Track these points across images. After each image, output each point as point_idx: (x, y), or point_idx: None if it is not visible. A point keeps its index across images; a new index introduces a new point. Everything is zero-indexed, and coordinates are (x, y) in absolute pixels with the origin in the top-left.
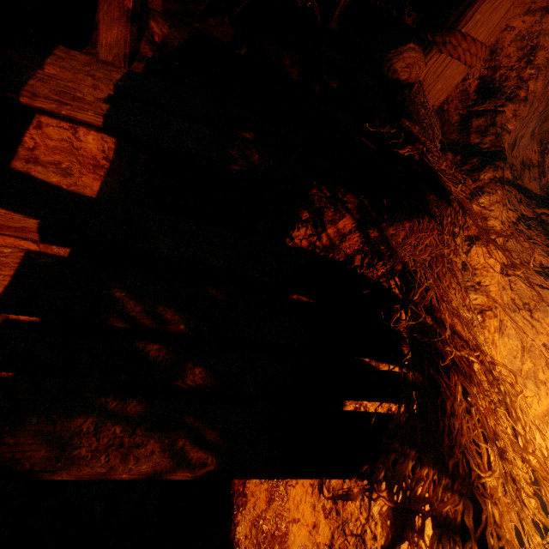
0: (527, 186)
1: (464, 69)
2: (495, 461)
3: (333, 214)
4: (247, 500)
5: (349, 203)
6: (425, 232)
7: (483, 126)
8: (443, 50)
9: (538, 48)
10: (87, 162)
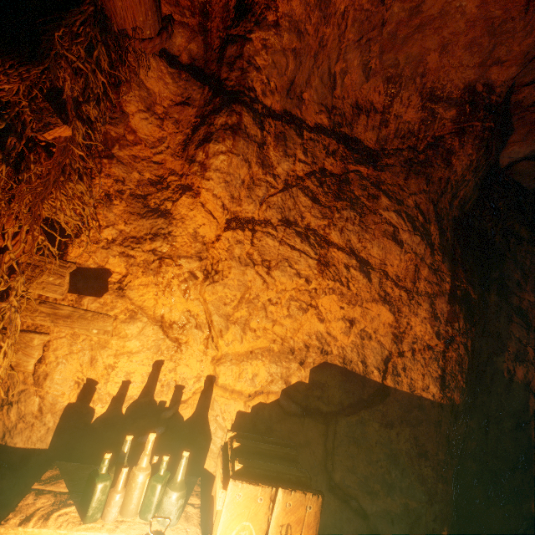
0: (358, 136)
1: None
2: None
3: None
4: None
5: None
6: None
7: (233, 57)
8: None
9: None
10: None
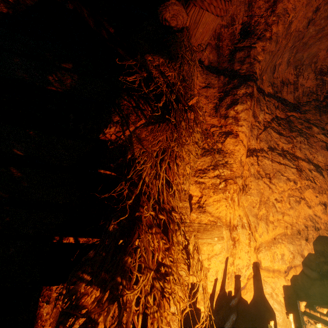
0: (284, 97)
1: (215, 18)
2: (140, 283)
3: (135, 118)
4: (52, 293)
5: (145, 111)
6: (161, 131)
7: (242, 57)
8: (195, 4)
9: (278, 1)
10: None
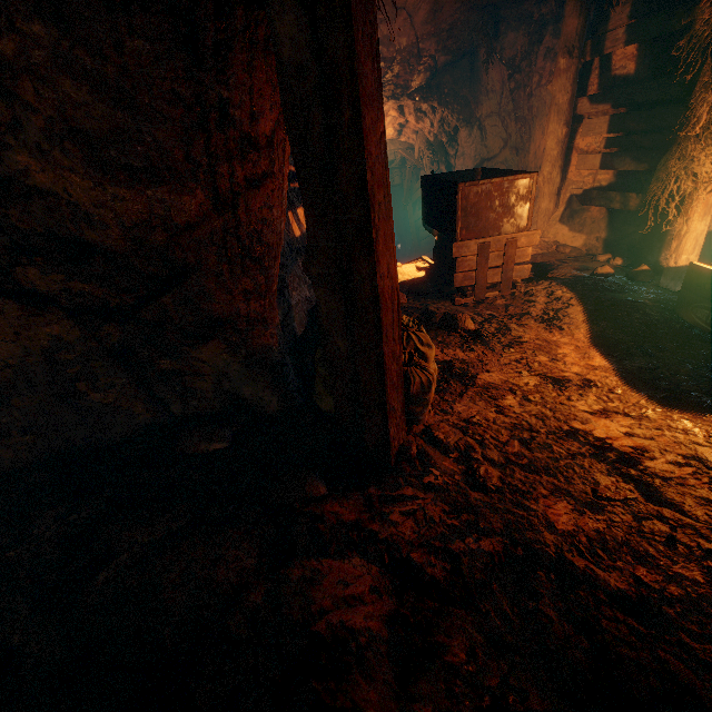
0: None
1: None
2: (677, 166)
3: None
4: None
5: None
6: None
7: None
8: None
9: None
10: (630, 58)
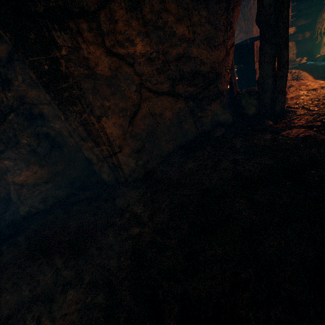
0: None
1: None
2: None
3: None
4: None
5: None
6: None
7: None
8: None
9: None
10: None
